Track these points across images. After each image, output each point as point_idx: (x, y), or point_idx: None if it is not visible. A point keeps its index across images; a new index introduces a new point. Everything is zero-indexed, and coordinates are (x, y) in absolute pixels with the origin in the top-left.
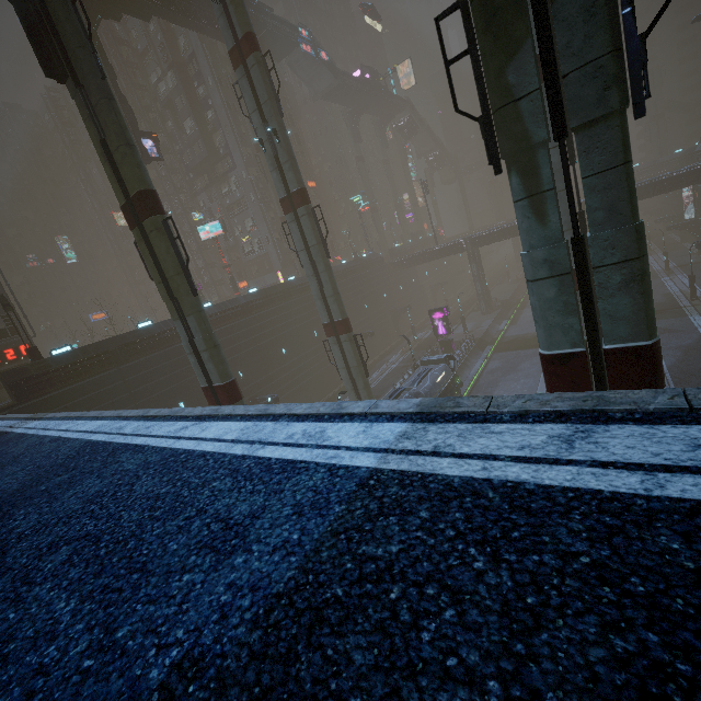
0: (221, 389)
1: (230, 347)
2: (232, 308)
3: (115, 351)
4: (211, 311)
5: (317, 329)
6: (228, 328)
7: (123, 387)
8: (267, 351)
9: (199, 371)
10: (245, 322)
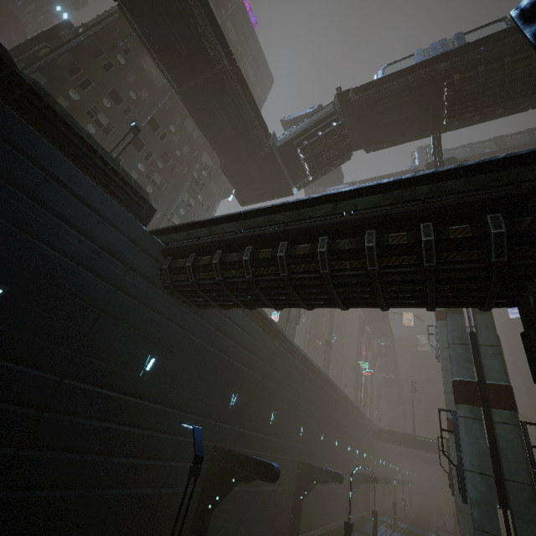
0: (503, 389)
1: (308, 395)
2: (315, 367)
3: (272, 326)
4: (308, 357)
5: (337, 438)
6: (313, 378)
7: (265, 355)
8: (317, 424)
9: (465, 363)
10: (319, 384)
